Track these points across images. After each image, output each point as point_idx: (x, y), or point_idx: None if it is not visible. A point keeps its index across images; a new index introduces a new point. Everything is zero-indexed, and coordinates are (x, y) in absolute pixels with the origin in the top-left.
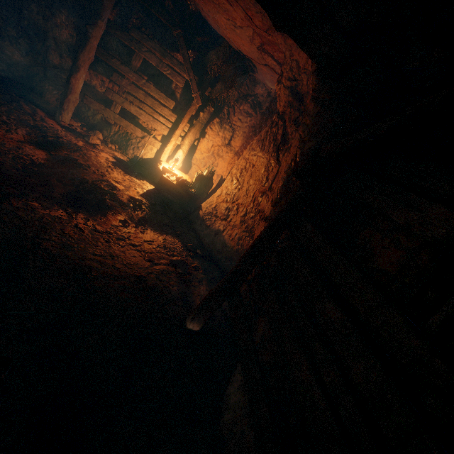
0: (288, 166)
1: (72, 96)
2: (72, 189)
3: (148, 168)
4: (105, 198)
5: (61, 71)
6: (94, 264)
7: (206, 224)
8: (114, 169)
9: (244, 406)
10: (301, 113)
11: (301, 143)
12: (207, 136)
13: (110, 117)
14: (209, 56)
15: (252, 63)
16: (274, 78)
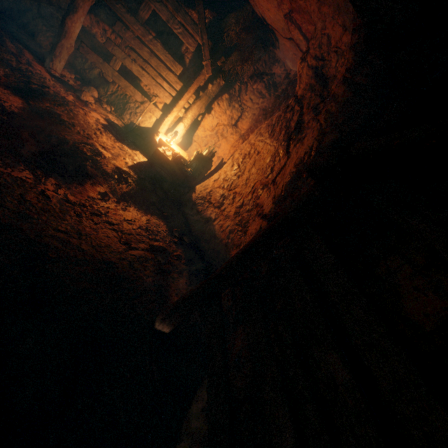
0: (300, 159)
1: (66, 41)
2: (47, 148)
3: (144, 138)
4: (85, 165)
5: (57, 10)
6: (54, 242)
7: (197, 209)
8: (104, 133)
9: (205, 439)
10: (323, 99)
11: (321, 134)
12: (213, 112)
13: (108, 73)
14: (228, 19)
15: (274, 35)
16: (297, 57)
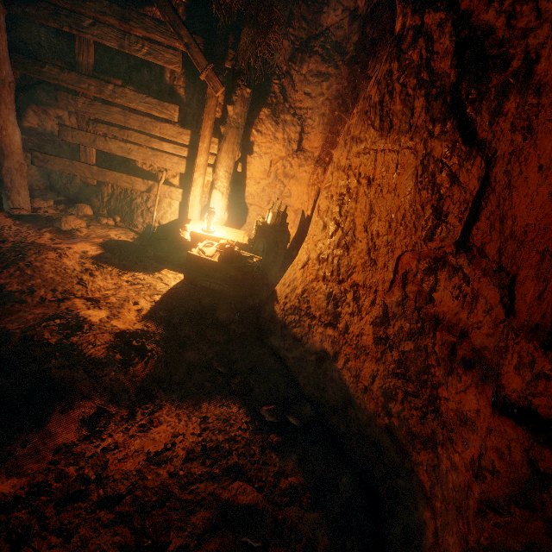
0: None
1: (9, 162)
2: None
3: (173, 239)
4: (49, 368)
5: None
6: None
7: (292, 335)
8: (97, 272)
9: None
10: None
11: None
12: (256, 148)
13: (84, 174)
14: None
15: None
16: None
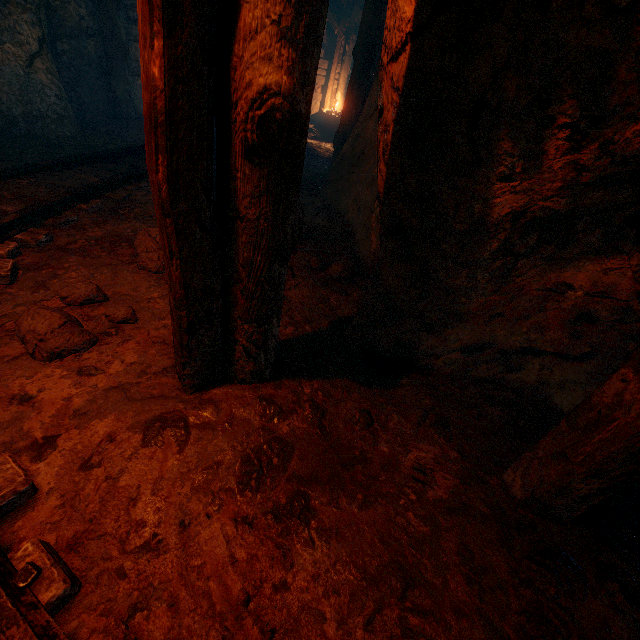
0: None
1: None
2: None
3: (316, 121)
4: None
5: None
6: None
7: None
8: None
9: None
10: None
11: None
12: None
13: None
14: None
15: None
16: None
